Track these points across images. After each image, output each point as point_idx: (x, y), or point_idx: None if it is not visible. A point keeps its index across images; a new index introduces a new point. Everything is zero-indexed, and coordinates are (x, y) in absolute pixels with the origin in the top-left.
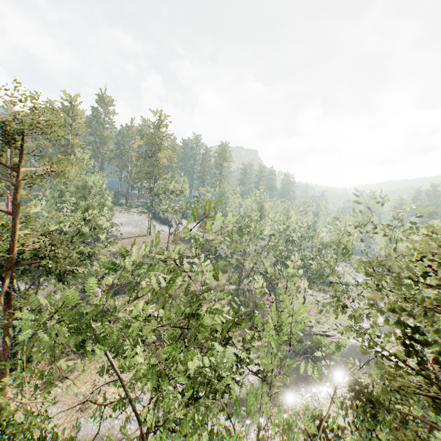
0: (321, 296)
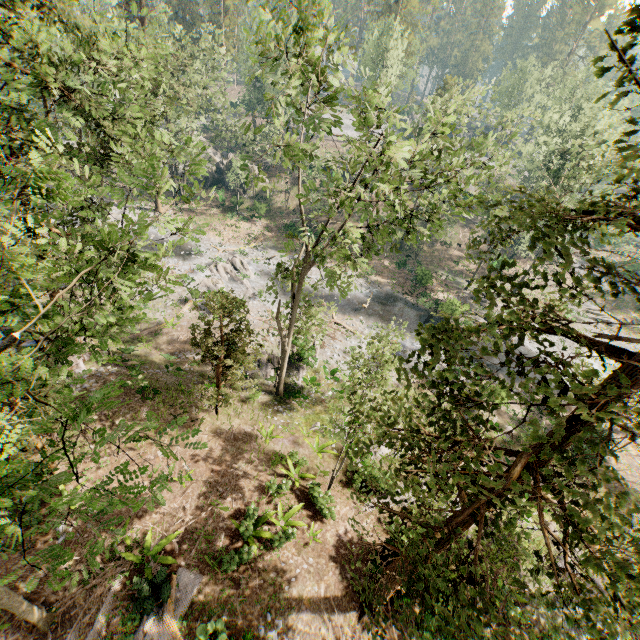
0: (587, 307)
